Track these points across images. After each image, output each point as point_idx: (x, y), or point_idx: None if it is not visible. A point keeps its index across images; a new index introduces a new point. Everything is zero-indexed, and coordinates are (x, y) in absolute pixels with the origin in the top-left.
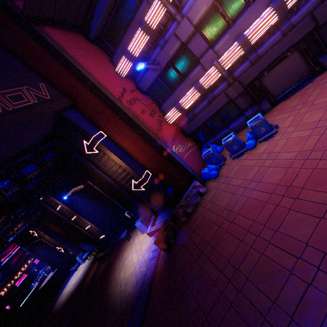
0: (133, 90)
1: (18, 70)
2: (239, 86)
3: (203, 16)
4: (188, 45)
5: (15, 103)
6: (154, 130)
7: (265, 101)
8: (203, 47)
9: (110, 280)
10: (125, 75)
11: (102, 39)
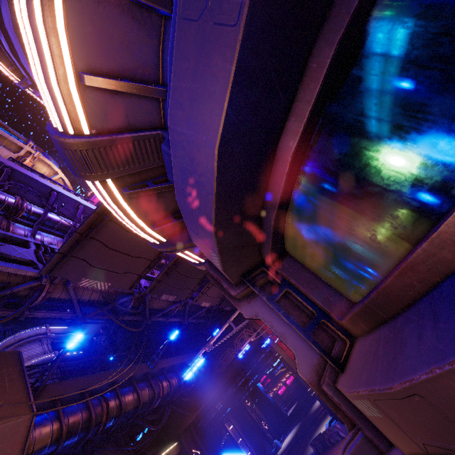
0: None
1: (242, 317)
2: None
3: None
4: None
5: (241, 344)
6: None
7: None
8: None
9: (314, 432)
10: None
11: None
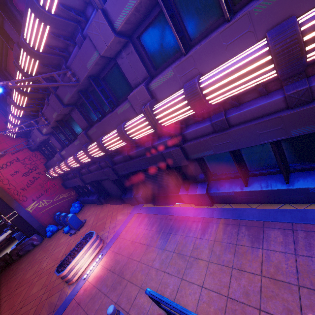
0: (18, 150)
1: None
2: (81, 182)
3: (48, 131)
4: (50, 139)
5: None
6: (17, 190)
7: (101, 197)
8: (59, 146)
9: None
10: (15, 137)
11: (1, 104)
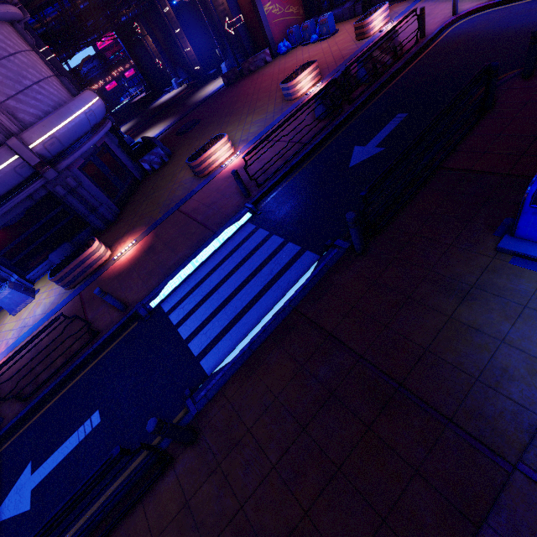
0: None
1: None
2: None
3: None
4: None
5: None
6: None
7: (360, 3)
8: None
9: (191, 97)
10: None
11: None
